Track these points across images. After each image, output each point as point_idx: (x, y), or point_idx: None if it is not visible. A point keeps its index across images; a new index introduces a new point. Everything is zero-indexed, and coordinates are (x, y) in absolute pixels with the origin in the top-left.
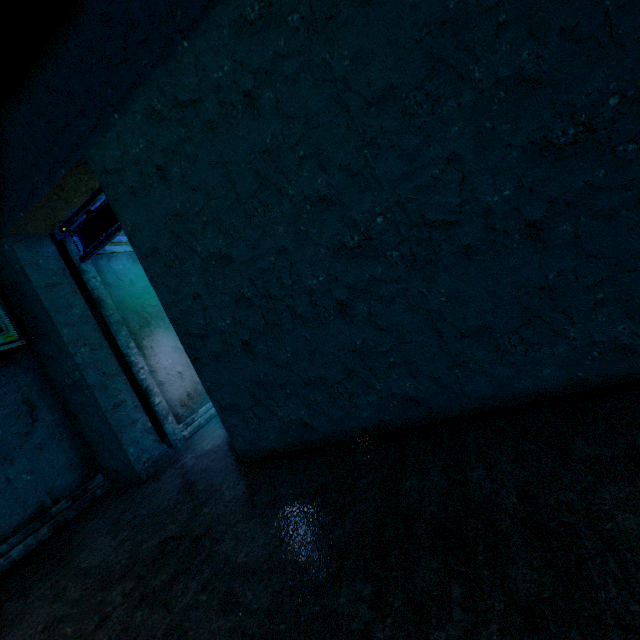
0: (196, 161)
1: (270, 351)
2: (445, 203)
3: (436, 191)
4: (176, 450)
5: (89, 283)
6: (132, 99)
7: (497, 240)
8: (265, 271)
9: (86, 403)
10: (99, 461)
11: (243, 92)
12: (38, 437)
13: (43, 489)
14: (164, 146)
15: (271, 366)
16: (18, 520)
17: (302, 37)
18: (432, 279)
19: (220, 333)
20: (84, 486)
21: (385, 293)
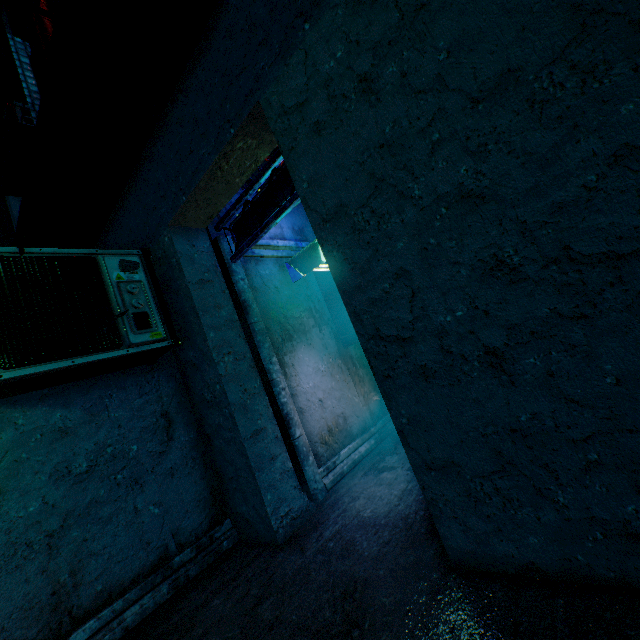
0: (431, 40)
1: (553, 370)
2: None
3: None
4: (316, 504)
5: (237, 285)
6: None
7: None
8: (565, 207)
9: (223, 425)
10: (229, 502)
11: None
12: (171, 460)
13: (168, 528)
14: (375, 39)
15: (551, 400)
16: (139, 567)
17: None
18: None
19: (438, 334)
20: (210, 532)
21: None
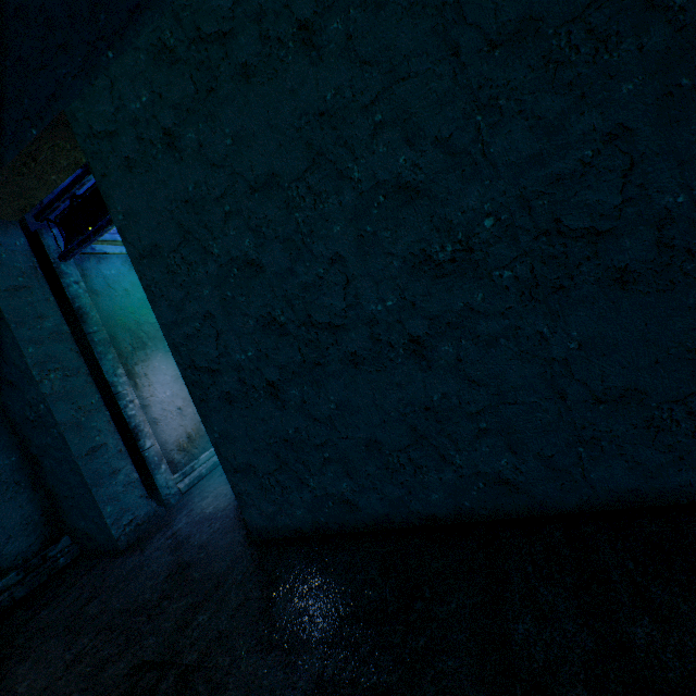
0: (220, 124)
1: (306, 399)
2: (596, 202)
3: (584, 183)
4: (168, 508)
5: (69, 289)
6: (134, 29)
7: (673, 263)
8: (308, 287)
9: (52, 445)
10: (66, 520)
11: (298, 21)
12: None
13: None
14: (176, 100)
15: (305, 419)
16: None
17: None
18: (560, 315)
19: (237, 369)
20: (43, 553)
21: (484, 330)
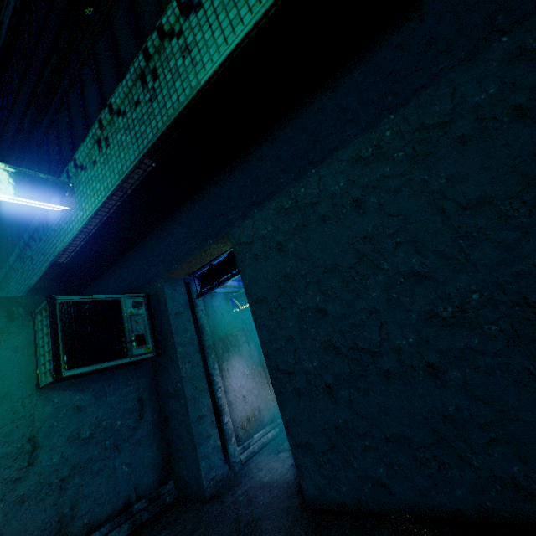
0: (308, 240)
1: (352, 398)
2: None
3: None
4: (233, 473)
5: (198, 314)
6: (269, 201)
7: None
8: (355, 326)
9: (179, 411)
10: (174, 467)
11: (352, 198)
12: (140, 433)
13: (133, 483)
14: (285, 230)
15: (351, 413)
16: (111, 509)
17: (404, 165)
18: None
19: (305, 373)
20: (159, 489)
21: (482, 363)
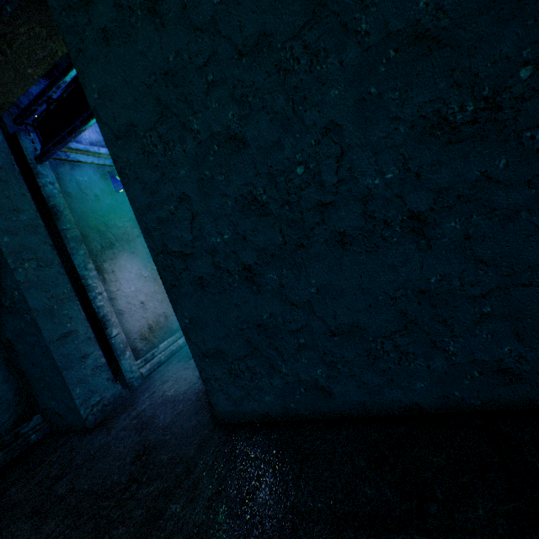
0: None
1: (284, 283)
2: None
3: None
4: (131, 390)
5: (44, 188)
6: None
7: None
8: (296, 162)
9: (26, 330)
10: (38, 400)
11: None
12: None
13: None
14: None
15: (282, 304)
16: None
17: None
18: None
19: (212, 253)
20: (16, 430)
21: (502, 203)
